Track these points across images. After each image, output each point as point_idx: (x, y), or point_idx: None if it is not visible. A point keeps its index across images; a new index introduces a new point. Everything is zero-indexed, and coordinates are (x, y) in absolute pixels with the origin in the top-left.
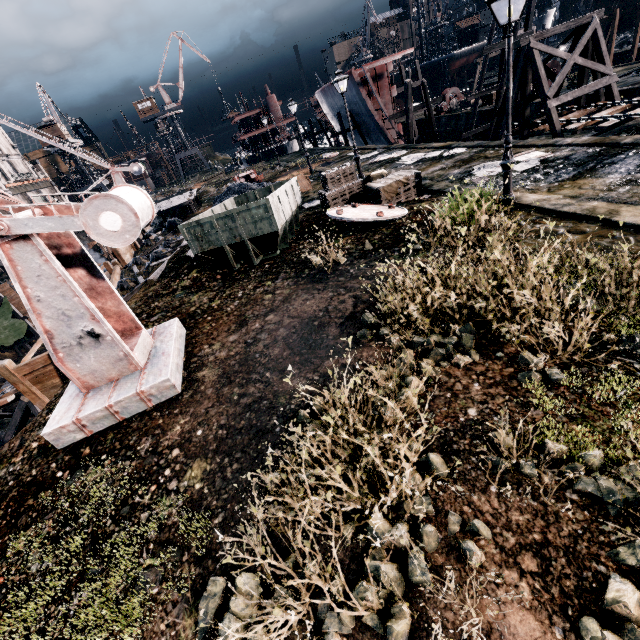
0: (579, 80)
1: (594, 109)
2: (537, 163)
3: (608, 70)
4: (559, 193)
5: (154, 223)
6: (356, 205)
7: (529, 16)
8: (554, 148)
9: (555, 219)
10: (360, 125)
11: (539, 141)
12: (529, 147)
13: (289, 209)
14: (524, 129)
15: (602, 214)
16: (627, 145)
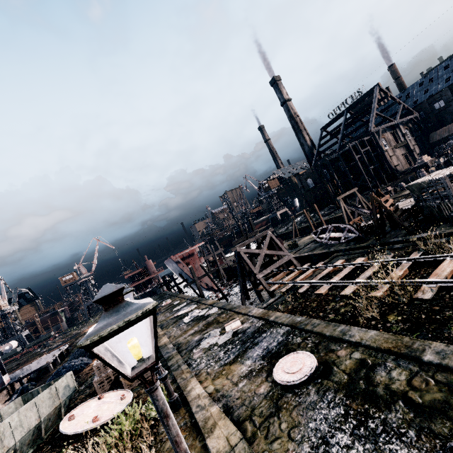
0: (277, 256)
1: (289, 271)
2: (230, 336)
3: (285, 253)
4: (215, 383)
5: (31, 377)
6: (101, 397)
7: (251, 225)
8: (247, 317)
9: (190, 428)
10: (187, 279)
11: (244, 309)
12: (239, 313)
13: (35, 419)
14: (254, 287)
15: (206, 430)
16: (272, 322)
